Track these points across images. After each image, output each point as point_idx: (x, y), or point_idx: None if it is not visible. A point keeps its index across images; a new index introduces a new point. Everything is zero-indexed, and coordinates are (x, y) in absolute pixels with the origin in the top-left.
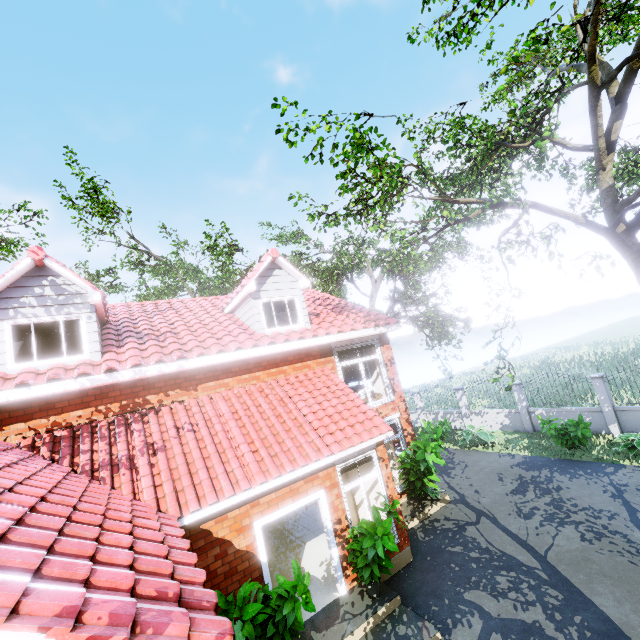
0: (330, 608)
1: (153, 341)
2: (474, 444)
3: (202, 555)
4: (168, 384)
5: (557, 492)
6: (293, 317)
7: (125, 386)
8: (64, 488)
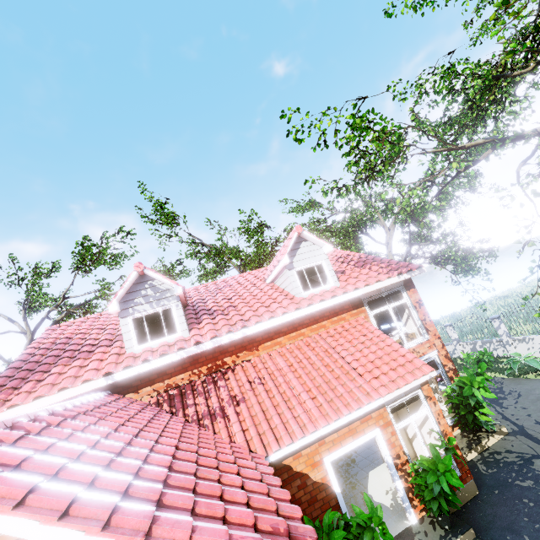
0: (404, 535)
1: (221, 316)
2: (523, 372)
3: (287, 486)
4: (237, 348)
5: None
6: (322, 278)
7: (208, 353)
8: (185, 436)
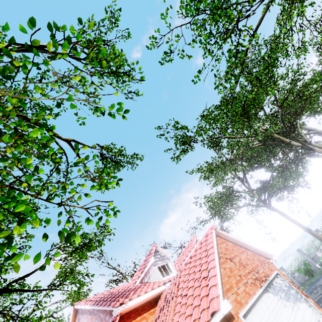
0: None
1: None
2: None
3: None
4: None
5: (319, 285)
6: None
7: None
8: None
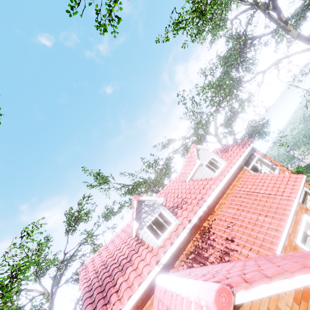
0: None
1: (184, 205)
2: None
3: None
4: (205, 216)
5: None
6: (214, 165)
7: (193, 226)
8: None
